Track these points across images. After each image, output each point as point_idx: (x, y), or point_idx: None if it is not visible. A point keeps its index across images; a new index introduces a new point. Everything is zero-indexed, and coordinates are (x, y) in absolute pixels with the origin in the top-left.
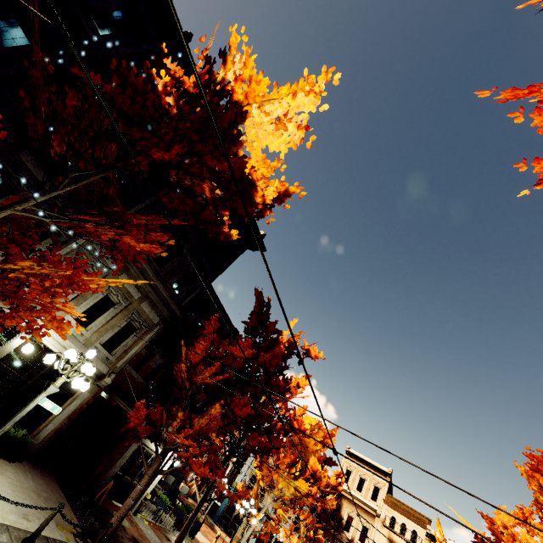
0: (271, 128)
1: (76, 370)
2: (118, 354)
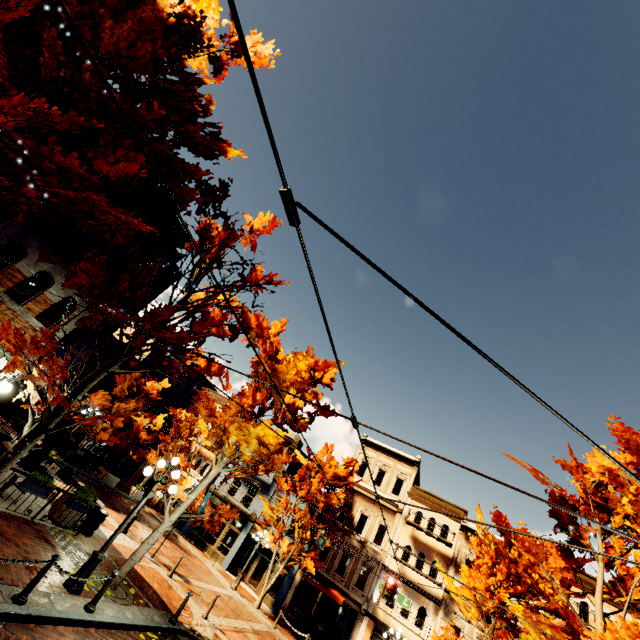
0: None
1: None
2: None
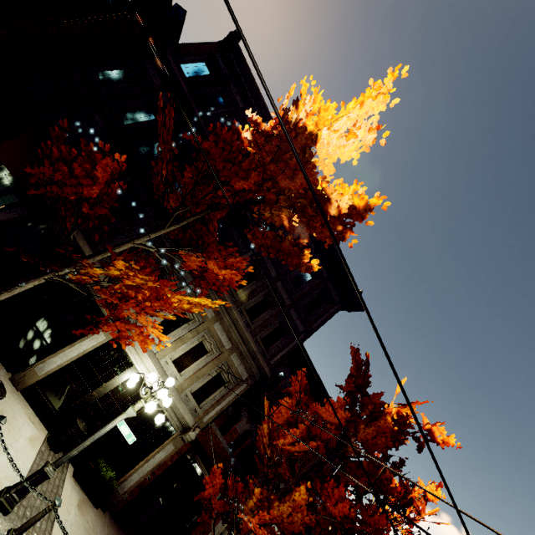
0: (341, 141)
1: (154, 395)
2: (205, 407)
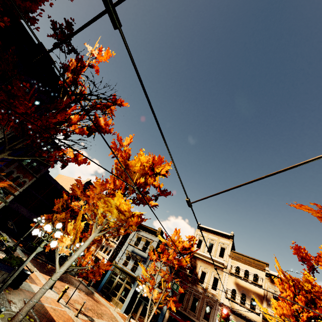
0: None
1: None
2: None
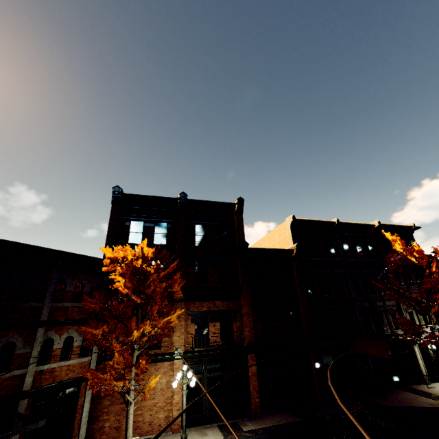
0: None
1: None
2: None
